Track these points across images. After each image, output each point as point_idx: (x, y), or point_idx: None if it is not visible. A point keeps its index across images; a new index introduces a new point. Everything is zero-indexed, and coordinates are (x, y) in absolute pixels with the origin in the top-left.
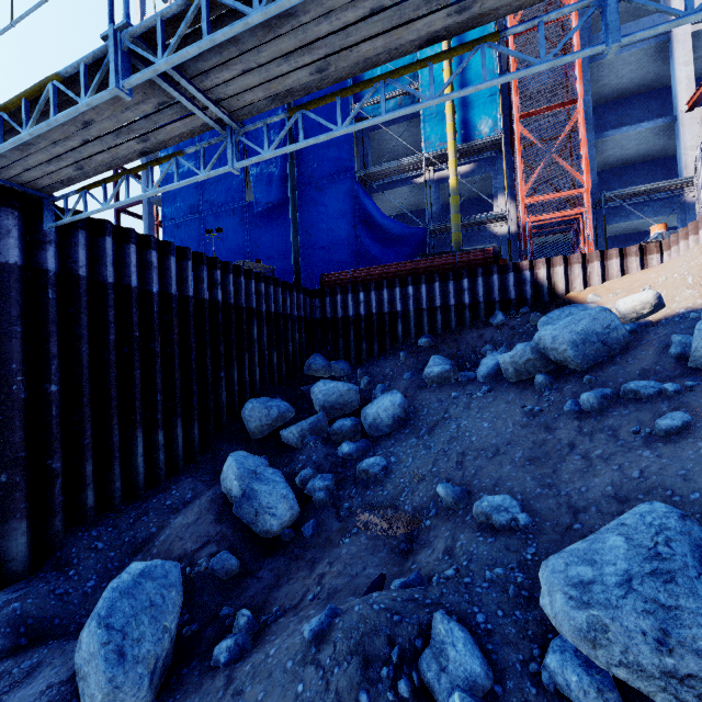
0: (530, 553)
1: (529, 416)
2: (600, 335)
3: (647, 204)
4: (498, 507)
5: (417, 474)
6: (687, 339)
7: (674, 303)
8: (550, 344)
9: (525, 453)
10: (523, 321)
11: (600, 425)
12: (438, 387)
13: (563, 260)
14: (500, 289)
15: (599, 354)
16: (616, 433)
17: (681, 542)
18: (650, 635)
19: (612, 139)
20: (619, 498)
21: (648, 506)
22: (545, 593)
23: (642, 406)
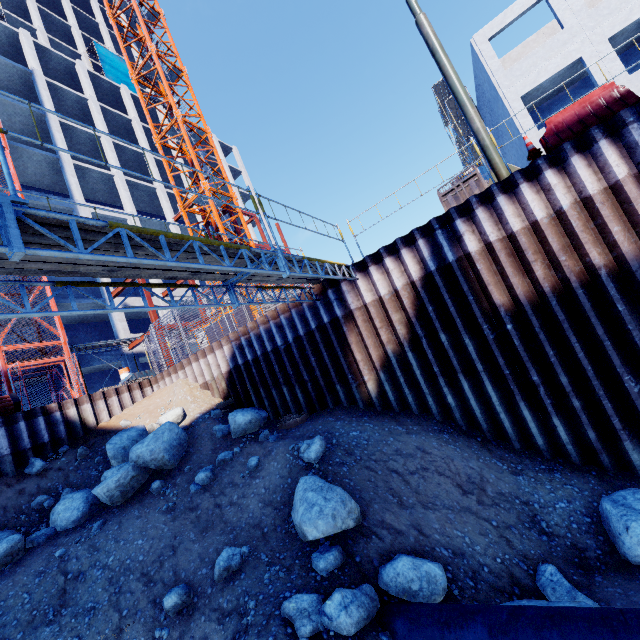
0: (265, 557)
1: (170, 512)
2: (177, 439)
3: (102, 354)
4: (229, 557)
5: (107, 636)
6: (222, 426)
7: (190, 412)
8: (149, 457)
9: (196, 531)
10: (70, 459)
11: (222, 485)
12: (15, 566)
13: (89, 398)
14: (30, 434)
15: (180, 452)
16: (235, 483)
17: (321, 479)
18: (342, 505)
19: (64, 305)
20: (268, 504)
21: (303, 479)
22: (313, 530)
23: (232, 465)
